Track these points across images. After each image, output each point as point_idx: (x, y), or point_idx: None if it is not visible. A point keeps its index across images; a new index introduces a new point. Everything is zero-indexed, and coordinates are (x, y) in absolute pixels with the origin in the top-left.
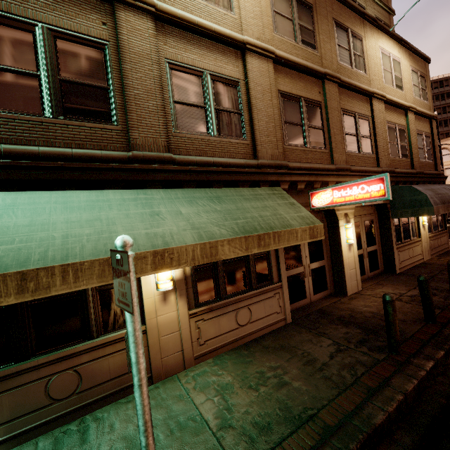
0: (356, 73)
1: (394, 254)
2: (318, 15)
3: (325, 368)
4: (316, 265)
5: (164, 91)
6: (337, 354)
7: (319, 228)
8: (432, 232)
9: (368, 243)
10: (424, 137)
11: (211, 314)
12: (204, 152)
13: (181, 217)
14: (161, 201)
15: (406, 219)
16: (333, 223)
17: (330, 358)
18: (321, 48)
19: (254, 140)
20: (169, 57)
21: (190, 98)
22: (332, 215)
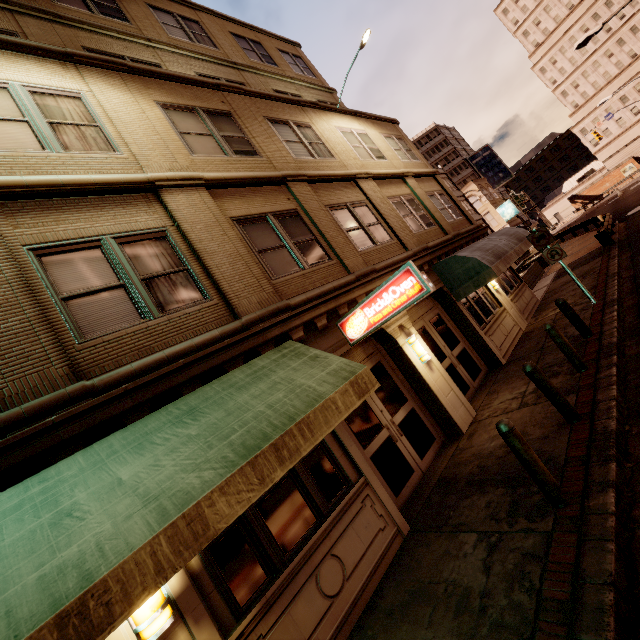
0: (322, 162)
1: (486, 343)
2: (244, 119)
3: (488, 601)
4: (402, 414)
5: (37, 292)
6: (492, 556)
7: (365, 375)
8: (511, 292)
9: (449, 346)
10: (438, 196)
11: (271, 615)
12: (148, 348)
13: (121, 491)
14: (78, 478)
15: (473, 293)
16: (392, 345)
17: (487, 574)
18: (265, 152)
19: (223, 294)
20: (31, 241)
21: (90, 282)
22: (384, 337)
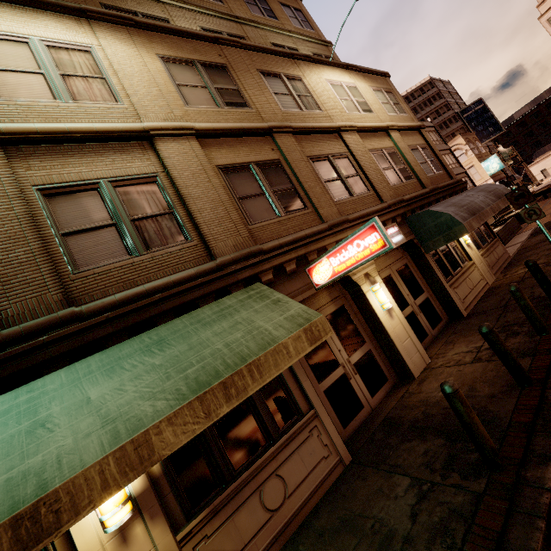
0: (309, 114)
1: (450, 295)
2: (238, 72)
3: (409, 547)
4: (359, 355)
5: (42, 227)
6: (421, 505)
7: (319, 323)
8: (482, 247)
9: (413, 295)
10: (420, 150)
11: (217, 520)
12: (132, 281)
13: (87, 410)
14: (57, 392)
15: (444, 246)
16: (356, 291)
17: (413, 521)
18: (255, 103)
19: (203, 236)
20: (40, 182)
21: (87, 221)
22: (350, 283)
